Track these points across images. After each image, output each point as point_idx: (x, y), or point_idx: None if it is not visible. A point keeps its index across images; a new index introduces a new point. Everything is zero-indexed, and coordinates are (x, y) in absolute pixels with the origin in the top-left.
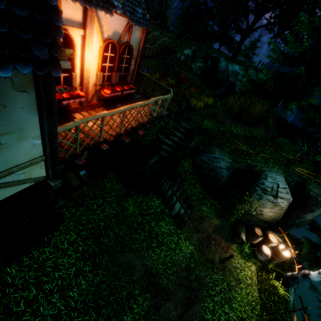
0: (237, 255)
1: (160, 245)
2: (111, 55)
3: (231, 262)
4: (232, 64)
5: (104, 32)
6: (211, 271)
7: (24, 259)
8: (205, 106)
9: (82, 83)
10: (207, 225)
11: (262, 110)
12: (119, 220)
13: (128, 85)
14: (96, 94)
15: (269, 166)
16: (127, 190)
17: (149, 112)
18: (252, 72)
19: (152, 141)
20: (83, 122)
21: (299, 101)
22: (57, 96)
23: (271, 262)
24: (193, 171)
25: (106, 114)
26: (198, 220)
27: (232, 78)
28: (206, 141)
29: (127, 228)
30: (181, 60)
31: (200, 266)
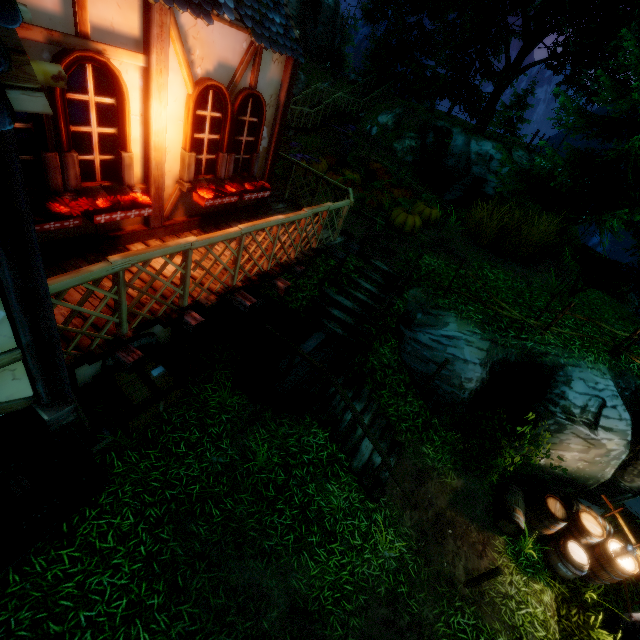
0: (509, 562)
1: (327, 540)
2: (214, 115)
3: (494, 581)
4: (479, 141)
5: (195, 63)
6: (448, 605)
7: (11, 578)
8: (425, 224)
9: (148, 175)
10: (436, 491)
11: (548, 230)
12: (235, 479)
13: (254, 182)
14: (182, 201)
15: (574, 354)
16: (254, 409)
17: (300, 238)
18: (520, 155)
19: (311, 300)
20: (133, 262)
21: (628, 210)
22: (84, 205)
23: (589, 581)
24: (401, 366)
25: (194, 244)
26: (415, 478)
27: (479, 168)
28: (428, 300)
29: (253, 499)
30: (373, 135)
31: (421, 592)
